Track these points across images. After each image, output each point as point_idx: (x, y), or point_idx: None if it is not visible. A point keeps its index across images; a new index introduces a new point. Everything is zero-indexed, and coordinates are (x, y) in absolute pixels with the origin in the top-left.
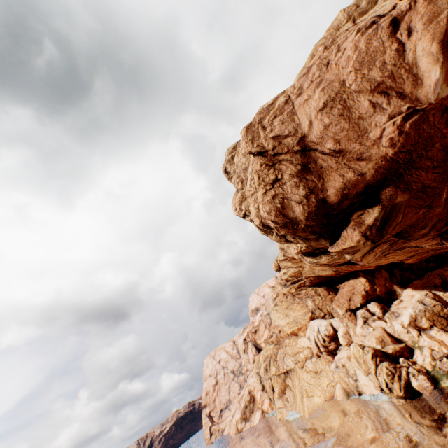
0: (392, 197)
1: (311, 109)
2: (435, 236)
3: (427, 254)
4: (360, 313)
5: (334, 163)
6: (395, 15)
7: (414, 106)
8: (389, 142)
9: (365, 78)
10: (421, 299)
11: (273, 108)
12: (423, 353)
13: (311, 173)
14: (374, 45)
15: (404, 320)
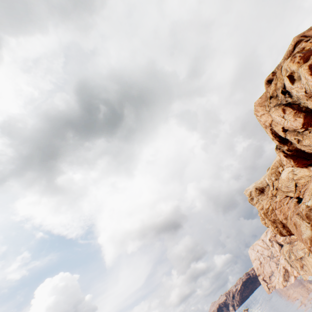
0: None
1: (281, 217)
2: None
3: None
4: None
5: None
6: None
7: None
8: None
9: None
10: None
11: (269, 210)
12: None
13: (286, 227)
14: None
15: None
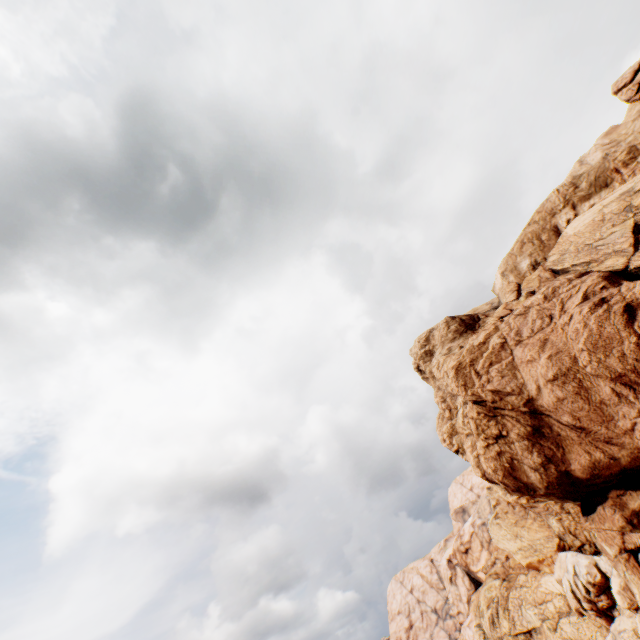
0: None
1: (538, 374)
2: None
3: None
4: None
5: (576, 436)
6: (629, 301)
7: None
8: None
9: (601, 363)
10: None
11: (486, 350)
12: None
13: (546, 439)
14: (607, 330)
15: None
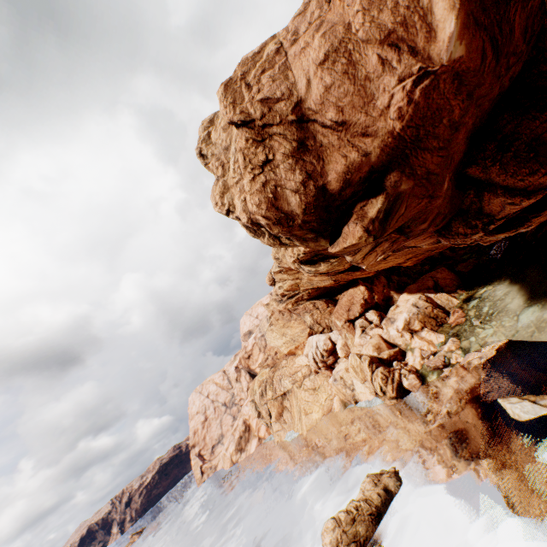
0: (397, 184)
1: (310, 62)
2: (433, 234)
3: (423, 256)
4: (359, 322)
5: (337, 140)
6: None
7: (426, 67)
8: (397, 113)
9: (374, 22)
10: (415, 303)
11: (260, 59)
12: (414, 354)
13: (310, 153)
14: None
15: (399, 325)
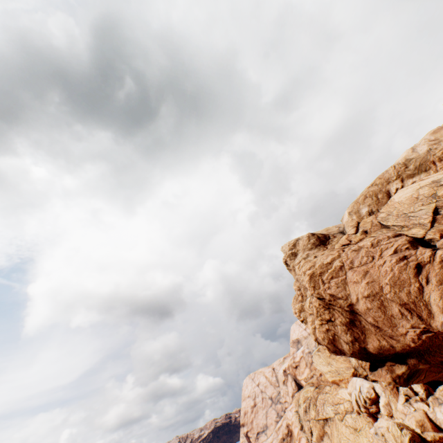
0: (415, 365)
1: (358, 291)
2: None
3: None
4: (403, 389)
5: (373, 330)
6: (419, 262)
7: (428, 328)
8: (411, 339)
9: (396, 294)
10: None
11: (330, 268)
12: None
13: (356, 328)
14: (403, 276)
15: None
